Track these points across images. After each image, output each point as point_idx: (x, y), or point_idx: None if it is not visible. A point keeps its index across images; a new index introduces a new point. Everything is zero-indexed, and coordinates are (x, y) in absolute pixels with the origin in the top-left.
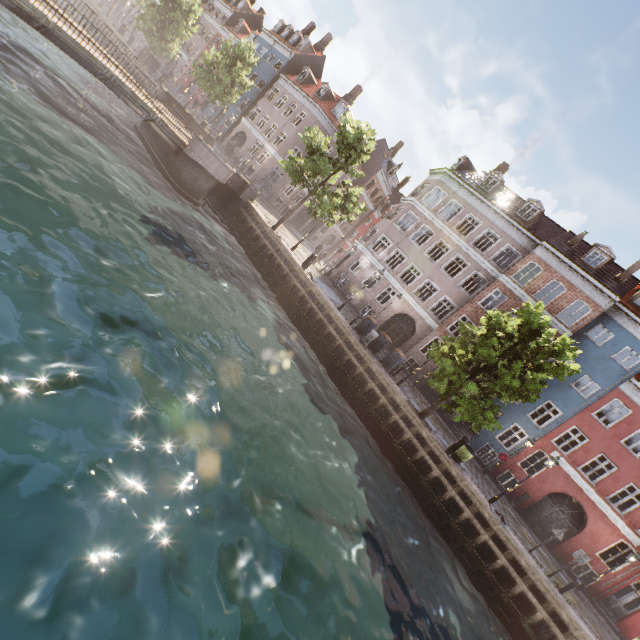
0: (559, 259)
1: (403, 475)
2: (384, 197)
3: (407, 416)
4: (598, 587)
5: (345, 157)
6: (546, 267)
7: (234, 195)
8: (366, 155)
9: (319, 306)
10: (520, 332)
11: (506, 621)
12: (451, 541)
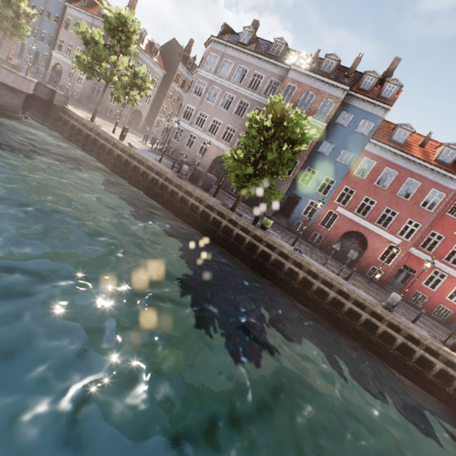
0: (305, 75)
1: (230, 251)
2: None
3: (220, 211)
4: (384, 278)
5: (118, 41)
6: (298, 84)
7: (50, 104)
8: (137, 36)
9: (140, 162)
10: (272, 121)
11: (315, 309)
12: (270, 277)
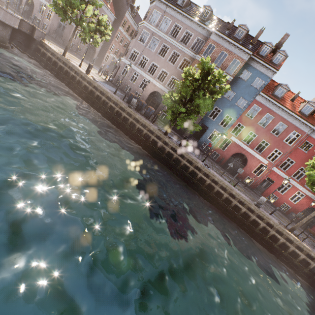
0: (223, 38)
1: (162, 162)
2: (135, 31)
3: (158, 135)
4: (254, 184)
5: None
6: (217, 45)
7: (30, 38)
8: None
9: (101, 93)
10: (200, 76)
11: (213, 203)
12: (187, 181)
